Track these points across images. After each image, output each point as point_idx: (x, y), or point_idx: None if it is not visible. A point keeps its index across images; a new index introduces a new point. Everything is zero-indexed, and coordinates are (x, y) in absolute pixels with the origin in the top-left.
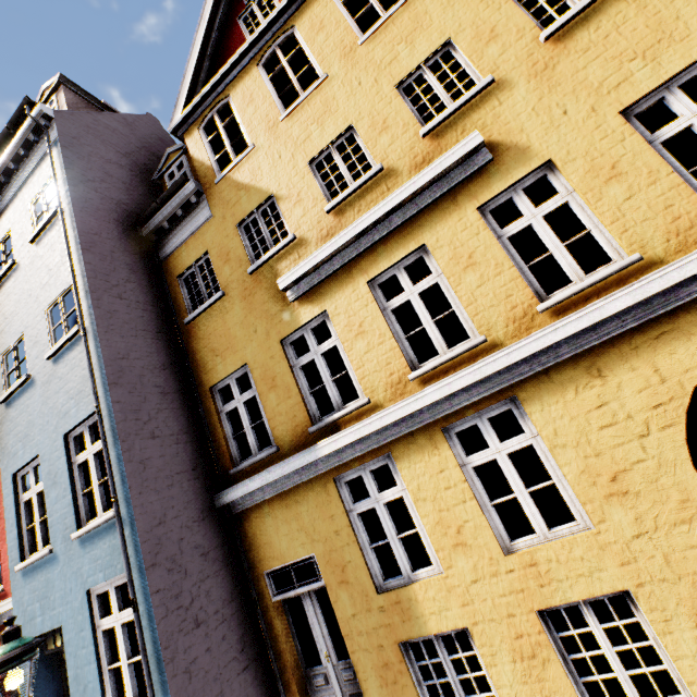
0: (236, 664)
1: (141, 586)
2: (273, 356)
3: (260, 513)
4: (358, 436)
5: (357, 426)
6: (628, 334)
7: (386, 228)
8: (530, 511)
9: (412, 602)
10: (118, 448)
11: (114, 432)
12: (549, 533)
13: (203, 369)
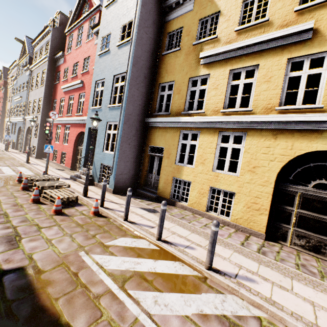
0: (133, 160)
1: (121, 126)
2: (184, 82)
3: (156, 130)
4: (194, 120)
5: (196, 117)
6: (295, 131)
7: (250, 50)
8: (226, 165)
9: (182, 170)
10: (128, 87)
11: (128, 81)
12: (227, 172)
13: (160, 76)
